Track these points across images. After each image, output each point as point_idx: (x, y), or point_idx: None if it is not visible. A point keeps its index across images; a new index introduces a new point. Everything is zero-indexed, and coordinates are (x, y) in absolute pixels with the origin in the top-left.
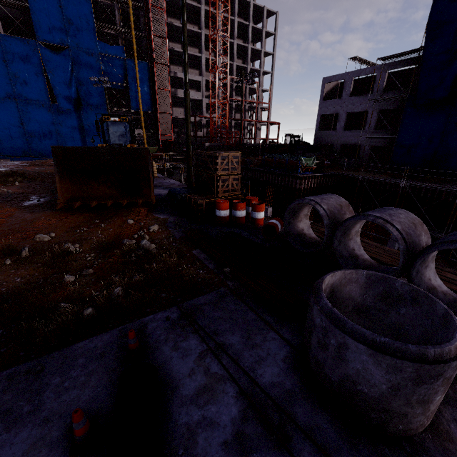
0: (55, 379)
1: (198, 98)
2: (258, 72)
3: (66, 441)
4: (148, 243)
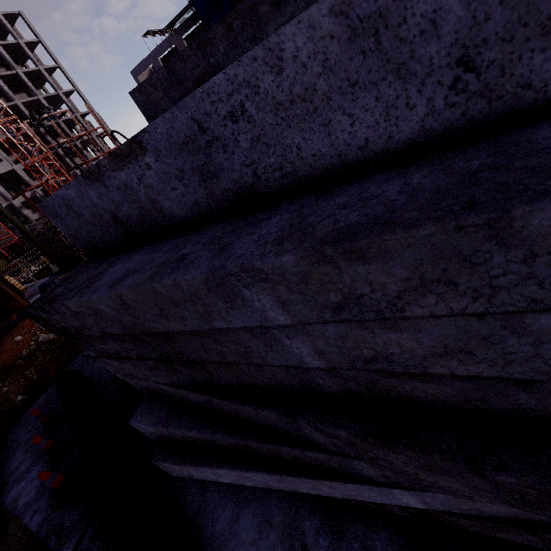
0: (20, 433)
1: (5, 170)
2: (58, 97)
3: (45, 434)
4: (45, 337)
